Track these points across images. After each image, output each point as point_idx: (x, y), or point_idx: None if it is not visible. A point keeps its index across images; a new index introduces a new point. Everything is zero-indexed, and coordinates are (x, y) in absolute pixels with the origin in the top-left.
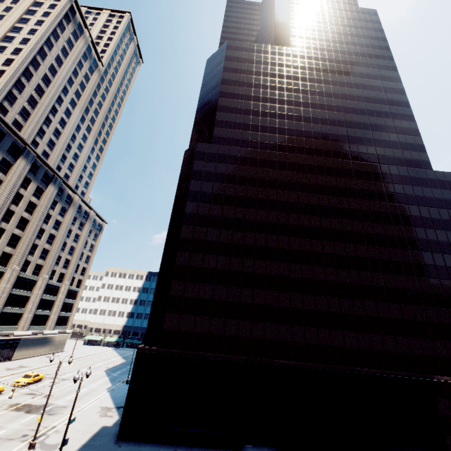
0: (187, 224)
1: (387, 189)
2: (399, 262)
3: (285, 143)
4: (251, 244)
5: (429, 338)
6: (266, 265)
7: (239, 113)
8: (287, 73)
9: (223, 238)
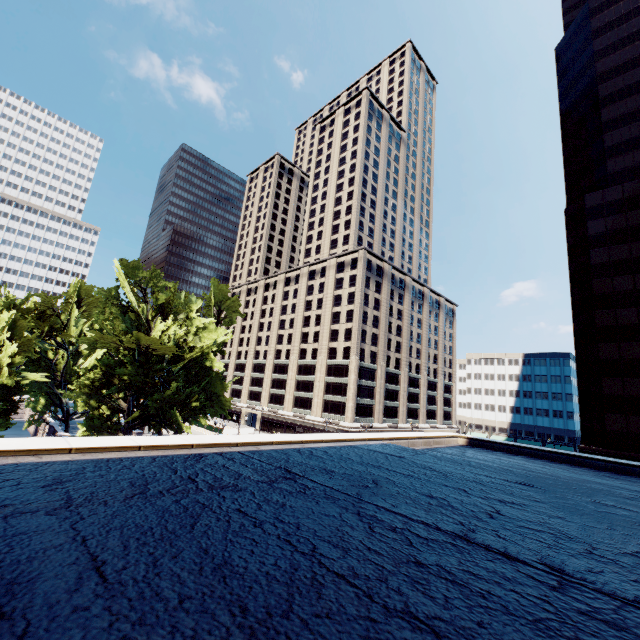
0: (601, 308)
1: None
2: None
3: None
4: None
5: None
6: None
7: None
8: None
9: None
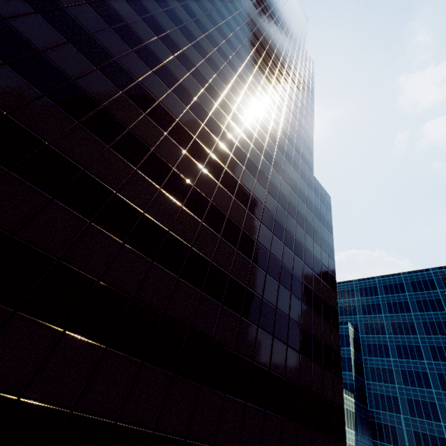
0: None
1: (268, 145)
2: (240, 227)
3: None
4: None
5: (220, 389)
6: None
7: None
8: None
9: None
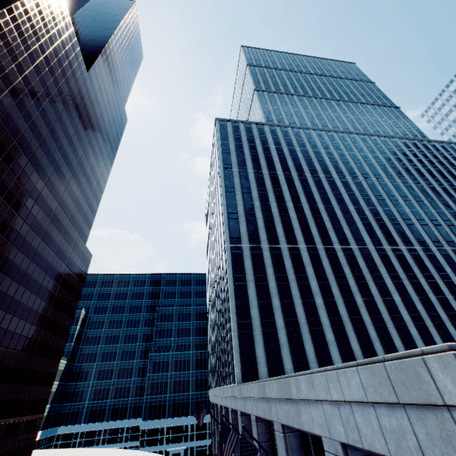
0: None
1: (61, 243)
2: (31, 308)
3: (29, 141)
4: None
5: (7, 383)
6: None
7: (12, 58)
8: (73, 87)
9: None
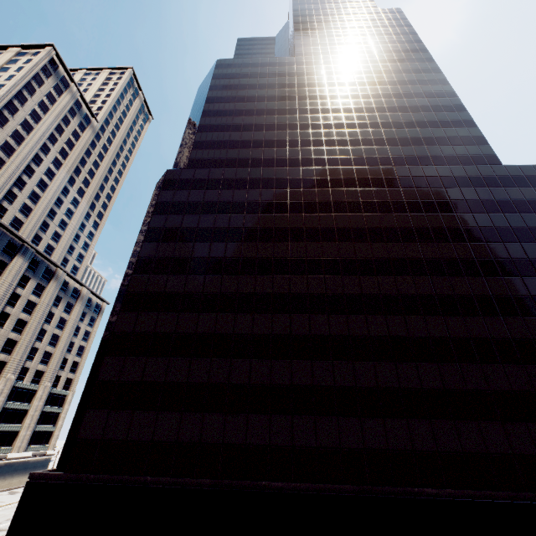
0: (139, 272)
1: (436, 196)
2: (470, 296)
3: (286, 156)
4: (233, 291)
5: None
6: (253, 320)
7: (225, 131)
8: (290, 82)
9: (190, 287)
